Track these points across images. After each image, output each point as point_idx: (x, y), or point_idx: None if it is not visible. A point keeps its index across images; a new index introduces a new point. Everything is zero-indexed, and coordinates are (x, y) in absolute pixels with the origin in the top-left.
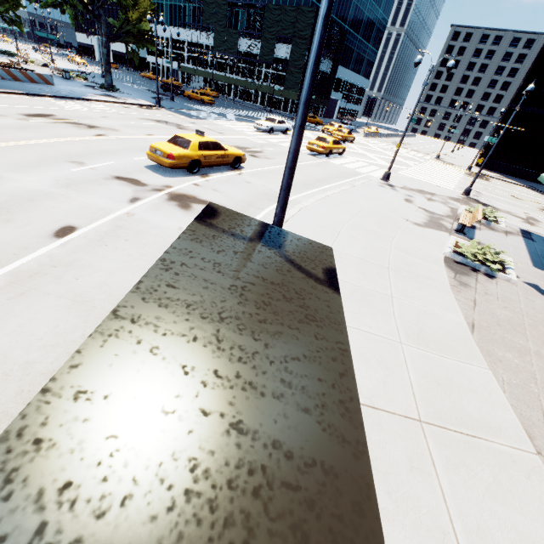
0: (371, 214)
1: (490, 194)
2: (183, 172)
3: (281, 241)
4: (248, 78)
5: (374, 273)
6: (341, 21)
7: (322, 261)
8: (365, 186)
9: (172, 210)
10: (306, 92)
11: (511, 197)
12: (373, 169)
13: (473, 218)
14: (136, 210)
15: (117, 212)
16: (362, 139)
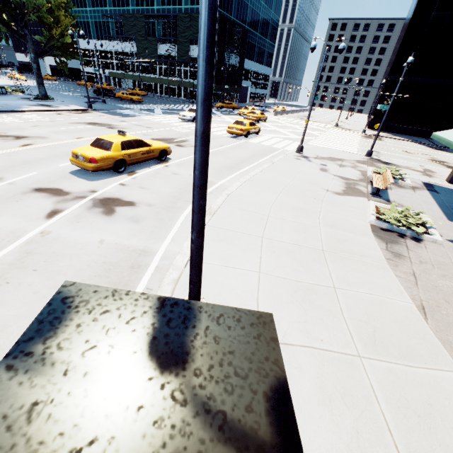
0: (294, 190)
1: (387, 152)
2: (109, 172)
3: (188, 342)
4: (170, 77)
5: (310, 260)
6: (241, 23)
7: (262, 367)
8: (283, 161)
9: (95, 219)
10: (202, 86)
11: (404, 152)
12: (287, 143)
13: (385, 180)
14: (52, 226)
15: (29, 234)
16: (273, 117)
